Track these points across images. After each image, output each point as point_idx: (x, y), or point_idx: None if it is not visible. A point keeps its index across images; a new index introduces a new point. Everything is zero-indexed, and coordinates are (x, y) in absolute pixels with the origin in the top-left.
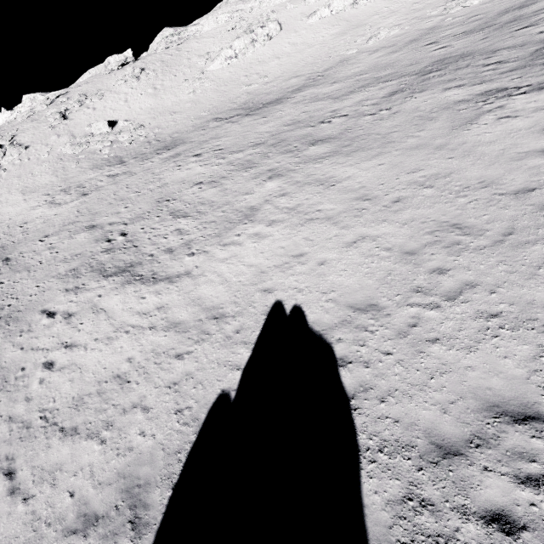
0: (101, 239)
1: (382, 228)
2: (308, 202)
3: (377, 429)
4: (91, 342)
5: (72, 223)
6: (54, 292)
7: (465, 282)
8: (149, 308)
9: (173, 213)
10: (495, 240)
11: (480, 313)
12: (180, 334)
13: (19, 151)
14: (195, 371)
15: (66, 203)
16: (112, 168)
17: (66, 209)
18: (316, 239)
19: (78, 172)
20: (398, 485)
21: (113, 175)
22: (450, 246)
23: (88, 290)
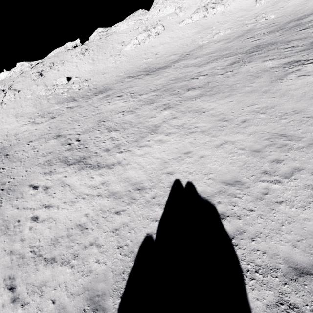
0: (65, 143)
1: (237, 136)
2: (190, 122)
3: (252, 258)
4: (61, 204)
5: (46, 134)
6: (37, 174)
7: (294, 168)
8: (96, 184)
9: (108, 128)
10: (308, 143)
11: (307, 186)
12: (117, 199)
13: (14, 93)
14: (129, 222)
15: (42, 123)
16: (69, 103)
17: (42, 126)
18: (197, 143)
19: (49, 105)
20: (272, 294)
21: (70, 107)
22: (281, 147)
23: (58, 173)
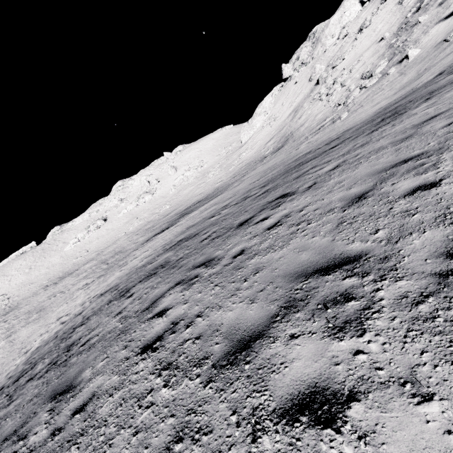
0: None
1: None
2: None
3: None
4: None
5: None
6: None
7: None
8: None
9: None
10: None
11: None
12: None
13: None
14: None
15: None
16: None
17: None
18: None
19: None
20: None
21: None
22: None
23: None
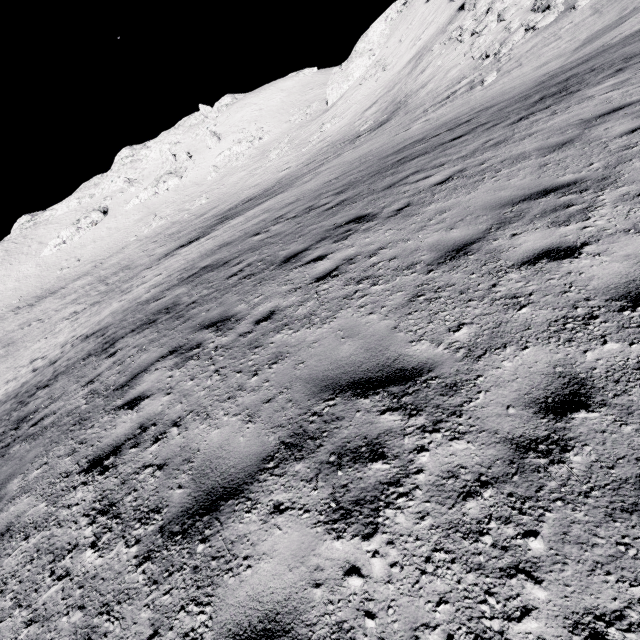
0: None
1: None
2: None
3: None
4: None
5: None
6: None
7: None
8: None
9: None
10: None
11: None
12: None
13: None
14: None
15: None
16: None
17: None
18: None
19: None
20: None
21: None
22: None
23: None
